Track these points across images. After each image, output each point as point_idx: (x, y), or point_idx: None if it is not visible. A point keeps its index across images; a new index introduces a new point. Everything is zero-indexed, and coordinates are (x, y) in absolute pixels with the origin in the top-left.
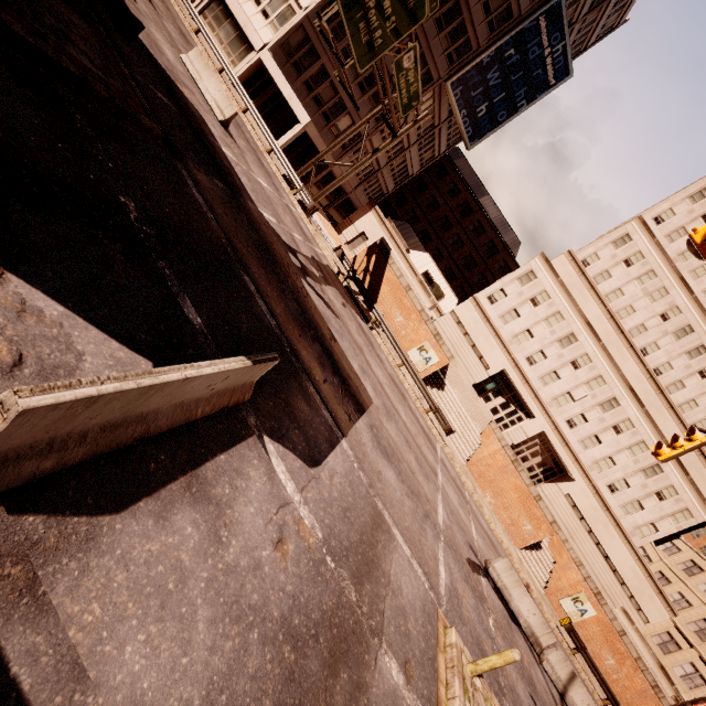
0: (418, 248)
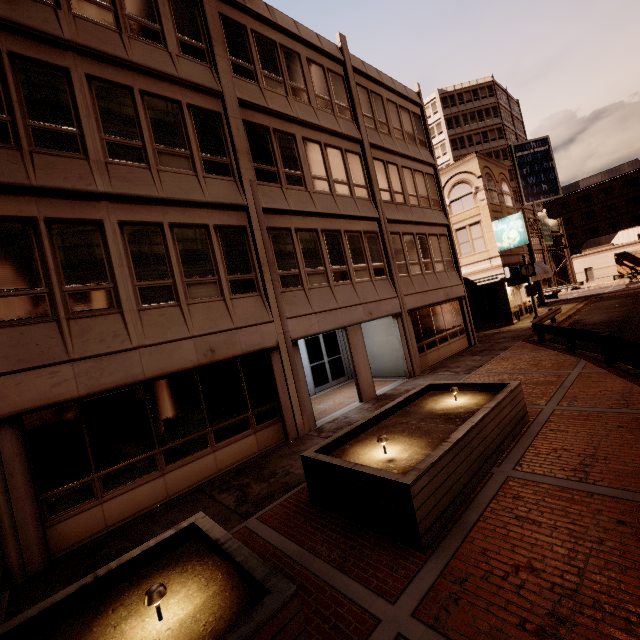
0: (611, 238)
